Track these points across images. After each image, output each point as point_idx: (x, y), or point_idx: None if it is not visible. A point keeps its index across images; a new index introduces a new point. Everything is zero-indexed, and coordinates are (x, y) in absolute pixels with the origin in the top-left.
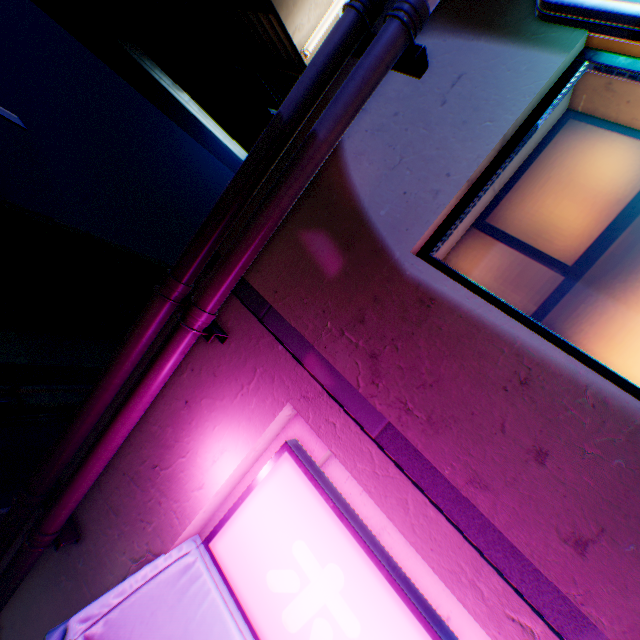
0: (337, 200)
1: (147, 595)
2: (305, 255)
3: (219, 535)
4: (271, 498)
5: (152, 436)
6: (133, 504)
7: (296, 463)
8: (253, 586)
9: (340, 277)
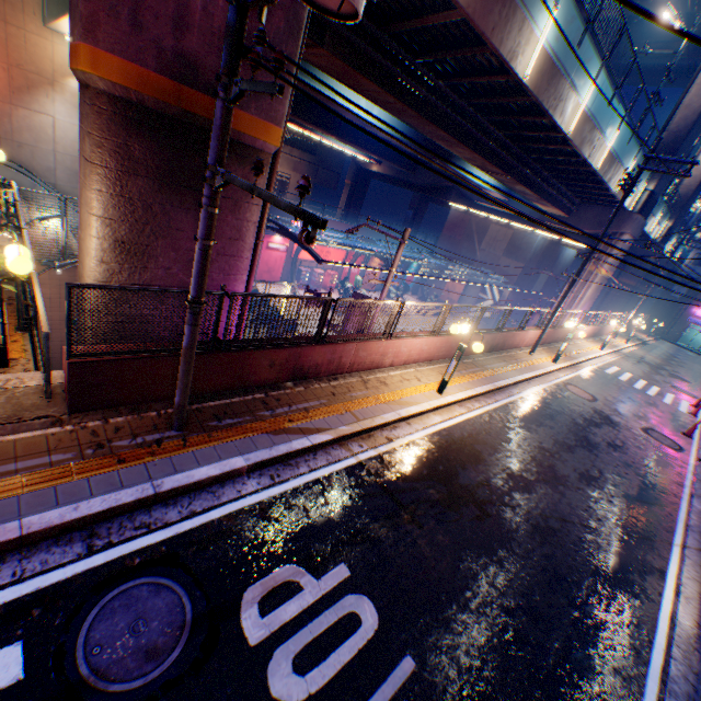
0: (699, 293)
1: (690, 318)
2: (697, 297)
3: (694, 314)
4: (698, 311)
5: (684, 311)
6: (684, 316)
7: (699, 308)
8: (698, 315)
9: (700, 298)
